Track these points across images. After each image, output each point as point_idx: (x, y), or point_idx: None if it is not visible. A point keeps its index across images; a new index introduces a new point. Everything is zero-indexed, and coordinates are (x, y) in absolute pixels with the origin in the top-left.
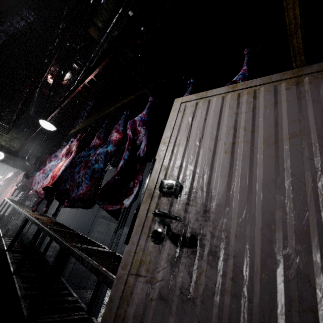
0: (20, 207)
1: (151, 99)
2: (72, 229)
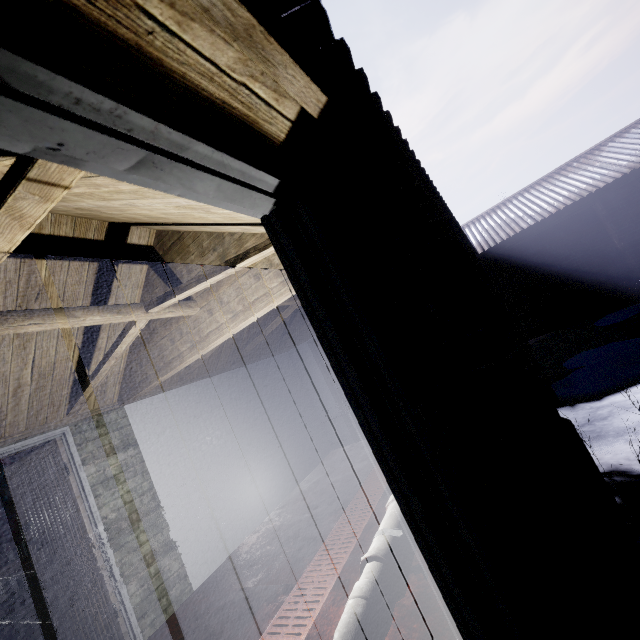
0: None
1: None
2: None
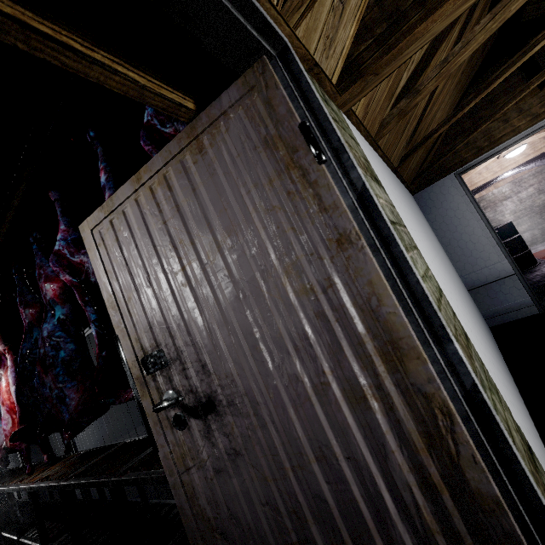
0: (4, 484)
1: (55, 196)
2: (113, 443)
